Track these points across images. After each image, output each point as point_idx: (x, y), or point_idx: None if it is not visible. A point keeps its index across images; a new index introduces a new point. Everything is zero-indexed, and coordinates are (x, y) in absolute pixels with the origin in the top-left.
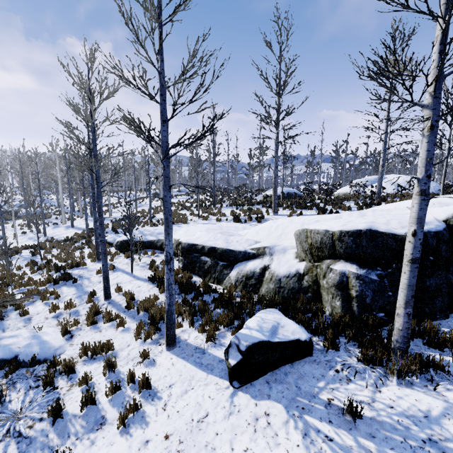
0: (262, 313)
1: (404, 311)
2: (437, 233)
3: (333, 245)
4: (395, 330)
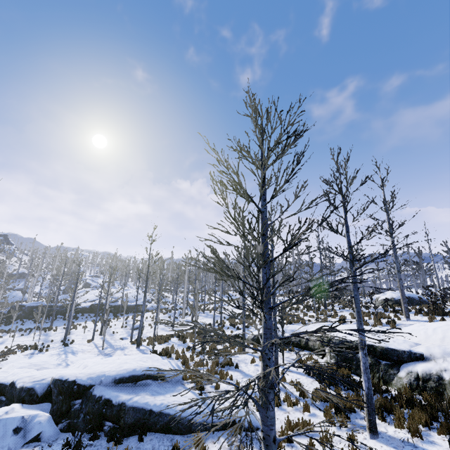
0: None
1: None
2: None
3: None
4: None
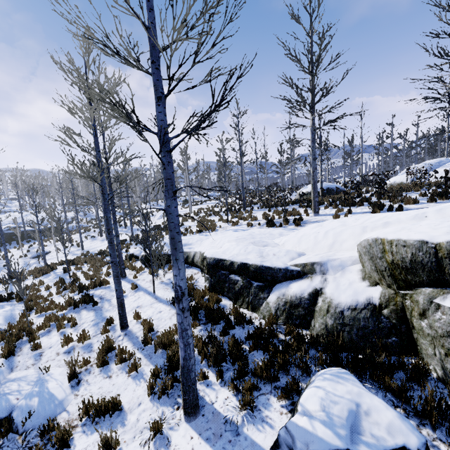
0: (326, 380)
1: None
2: None
3: (437, 265)
4: None
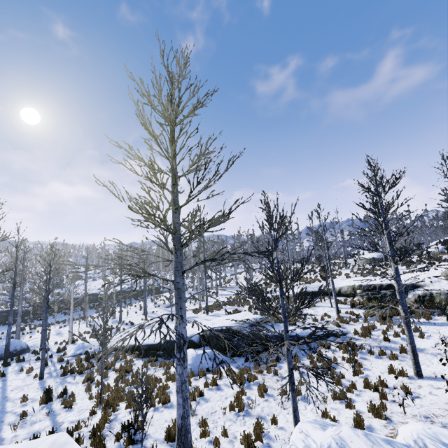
0: None
1: None
2: None
3: None
4: None
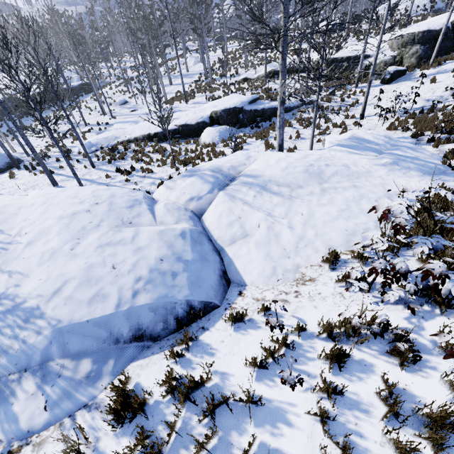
0: (390, 67)
1: (436, 51)
2: (448, 27)
3: (414, 38)
4: (431, 58)
